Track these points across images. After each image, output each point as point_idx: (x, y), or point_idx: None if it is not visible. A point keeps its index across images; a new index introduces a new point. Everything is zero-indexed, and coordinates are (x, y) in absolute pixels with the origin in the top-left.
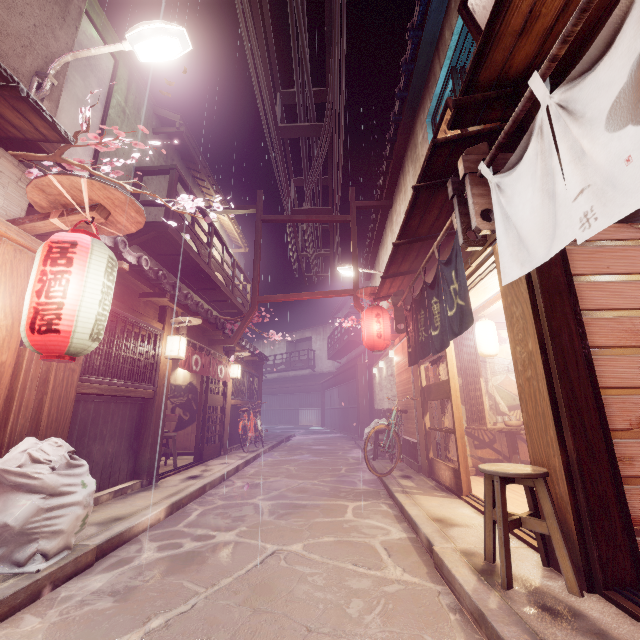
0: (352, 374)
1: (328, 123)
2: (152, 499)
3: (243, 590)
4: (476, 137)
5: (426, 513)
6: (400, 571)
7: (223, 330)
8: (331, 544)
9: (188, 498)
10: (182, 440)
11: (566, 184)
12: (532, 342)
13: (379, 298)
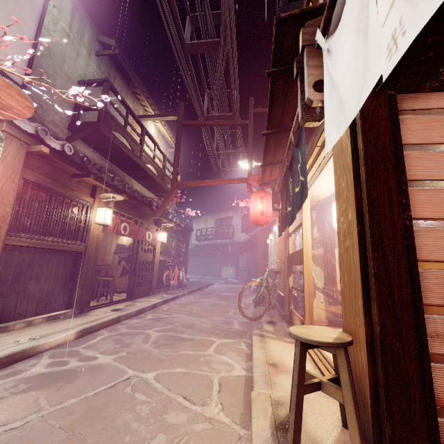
0: (254, 243)
1: (223, 37)
2: (71, 324)
3: (77, 412)
4: (320, 11)
5: (266, 356)
6: (219, 409)
7: (151, 206)
8: (179, 375)
9: (101, 325)
10: (125, 283)
11: (378, 6)
12: (351, 212)
13: (263, 184)
